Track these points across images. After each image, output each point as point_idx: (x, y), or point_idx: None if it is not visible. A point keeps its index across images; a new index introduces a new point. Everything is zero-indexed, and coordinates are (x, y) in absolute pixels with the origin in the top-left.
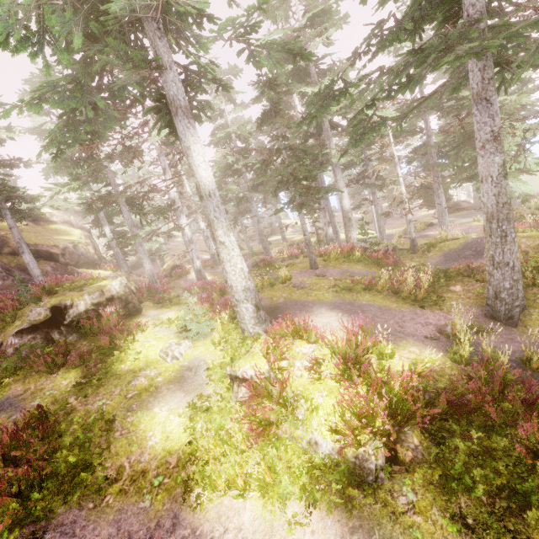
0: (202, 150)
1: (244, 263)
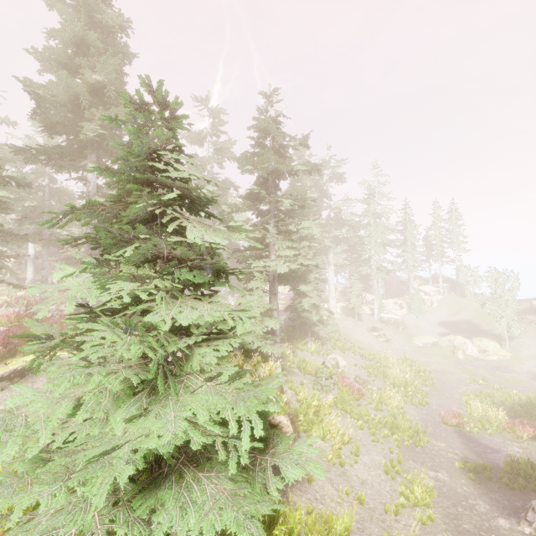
0: (32, 245)
1: (31, 276)
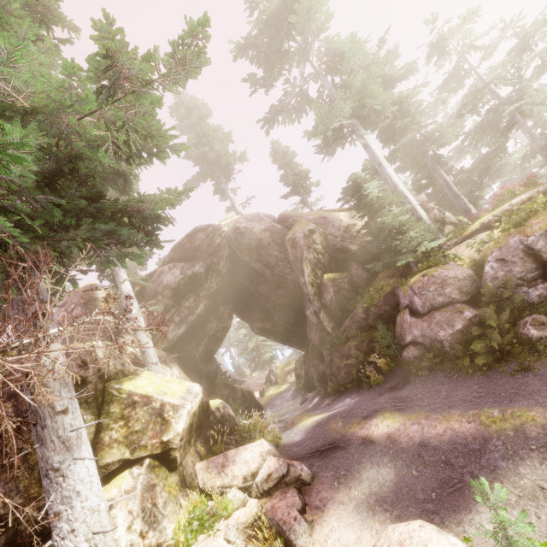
0: None
1: None
